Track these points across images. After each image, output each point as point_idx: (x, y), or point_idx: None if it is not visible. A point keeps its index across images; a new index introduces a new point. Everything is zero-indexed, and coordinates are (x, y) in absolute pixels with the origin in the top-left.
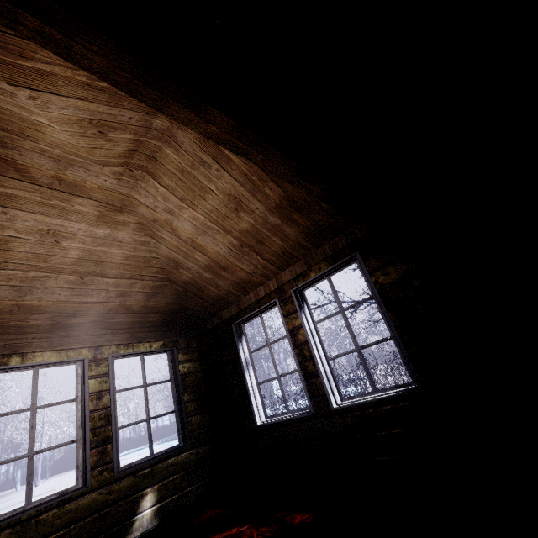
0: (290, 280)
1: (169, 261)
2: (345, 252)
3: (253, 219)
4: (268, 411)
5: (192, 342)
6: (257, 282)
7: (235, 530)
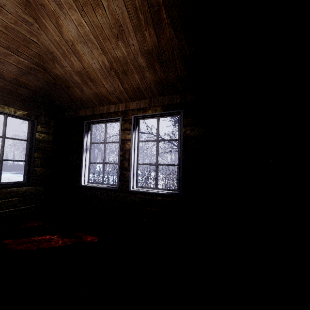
0: (134, 109)
1: (47, 52)
2: (175, 107)
3: (127, 52)
4: (90, 177)
5: (51, 121)
6: (112, 100)
7: (48, 236)
